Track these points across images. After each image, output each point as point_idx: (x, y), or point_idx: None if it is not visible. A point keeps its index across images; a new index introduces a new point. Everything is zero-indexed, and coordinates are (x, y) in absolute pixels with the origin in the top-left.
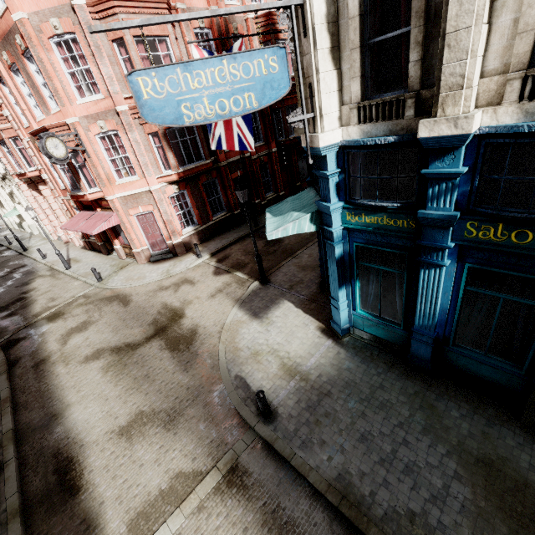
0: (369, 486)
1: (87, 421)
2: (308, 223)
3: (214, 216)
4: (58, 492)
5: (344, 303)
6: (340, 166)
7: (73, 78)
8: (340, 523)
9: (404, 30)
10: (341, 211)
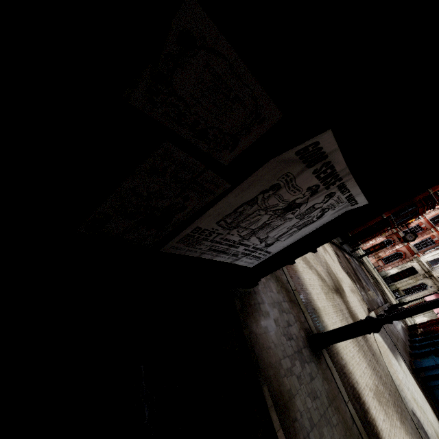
0: None
1: (345, 351)
2: None
3: None
4: (371, 433)
5: None
6: None
7: None
8: None
9: None
10: None
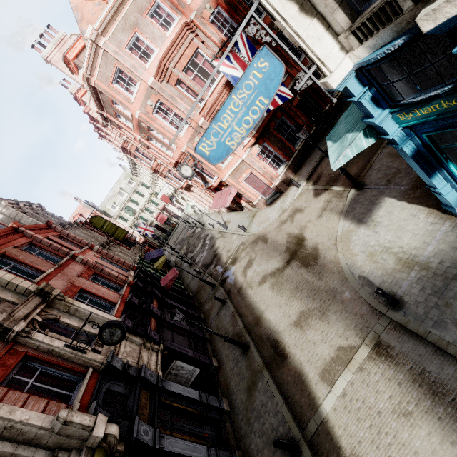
0: None
1: (275, 320)
2: (364, 140)
3: (295, 147)
4: (277, 357)
5: (445, 187)
6: (366, 84)
7: (172, 125)
8: None
9: None
10: (391, 117)
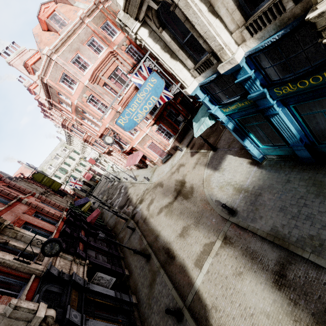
0: (287, 229)
1: (168, 235)
2: (209, 121)
3: (179, 127)
4: (169, 259)
5: (251, 146)
6: (205, 93)
7: (99, 110)
8: (276, 248)
9: (191, 33)
10: (219, 109)
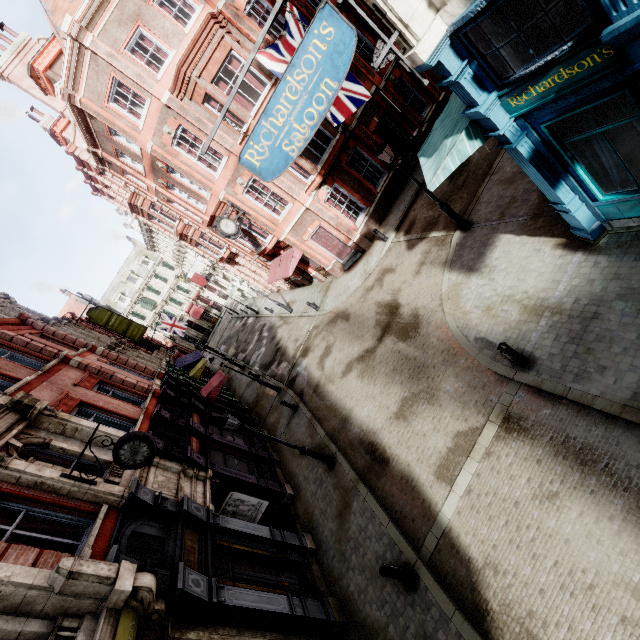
0: None
1: (368, 416)
2: (468, 143)
3: (377, 188)
4: (375, 465)
5: (573, 200)
6: (465, 56)
7: (202, 162)
8: None
9: None
10: (499, 103)
